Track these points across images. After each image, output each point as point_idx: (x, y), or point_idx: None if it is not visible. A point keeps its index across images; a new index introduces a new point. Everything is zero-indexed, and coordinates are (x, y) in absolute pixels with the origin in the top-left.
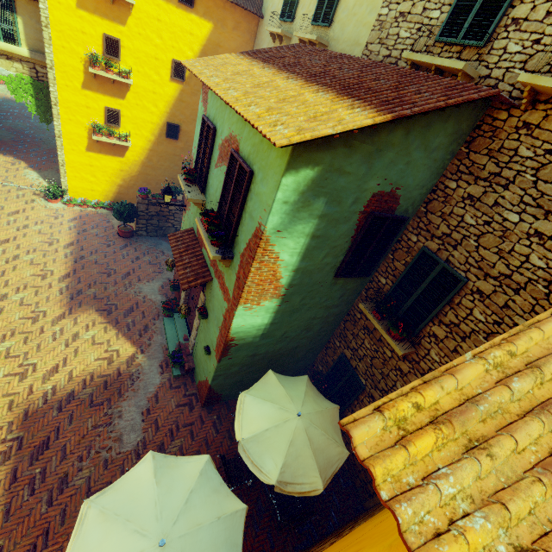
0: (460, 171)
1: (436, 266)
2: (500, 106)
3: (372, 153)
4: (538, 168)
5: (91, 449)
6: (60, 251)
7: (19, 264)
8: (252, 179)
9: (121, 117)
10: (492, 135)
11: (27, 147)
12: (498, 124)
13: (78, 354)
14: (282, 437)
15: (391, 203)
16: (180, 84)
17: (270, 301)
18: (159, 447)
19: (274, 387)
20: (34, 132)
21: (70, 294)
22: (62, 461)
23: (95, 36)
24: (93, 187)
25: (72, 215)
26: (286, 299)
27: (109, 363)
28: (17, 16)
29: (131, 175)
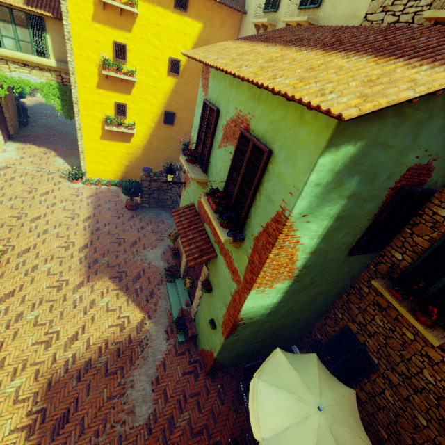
0: None
1: None
2: None
3: (421, 121)
4: None
5: (107, 423)
6: (80, 224)
7: (47, 237)
8: (269, 159)
9: (127, 110)
10: None
11: (56, 139)
12: None
13: (94, 321)
14: (305, 438)
15: (423, 176)
16: (175, 78)
17: (282, 283)
18: (169, 420)
19: (286, 370)
20: (62, 127)
21: (88, 263)
22: (80, 435)
23: (107, 44)
24: (106, 169)
25: (89, 192)
26: (298, 279)
27: (121, 330)
28: (47, 34)
29: (136, 157)
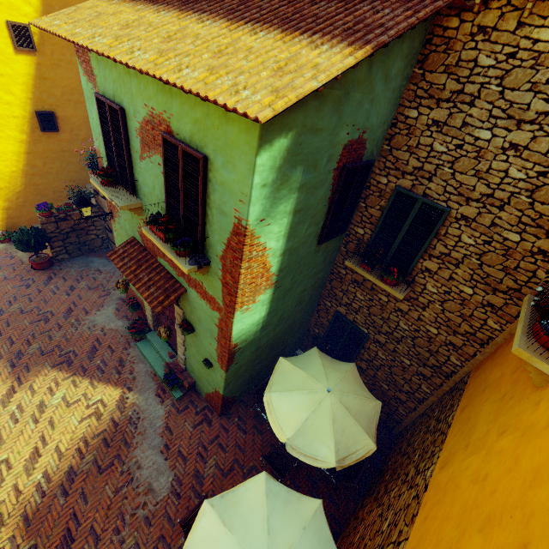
0: (418, 96)
1: (415, 203)
2: (449, 12)
3: (340, 98)
4: (502, 76)
5: (124, 516)
6: None
7: None
8: (207, 166)
9: None
10: (447, 48)
11: None
12: (451, 34)
13: (55, 426)
14: (323, 419)
15: (359, 150)
16: (32, 56)
17: (264, 294)
18: (195, 476)
19: (293, 373)
20: None
21: (8, 362)
22: (97, 544)
23: None
24: None
25: None
26: (278, 285)
27: (97, 418)
28: None
29: (15, 191)
